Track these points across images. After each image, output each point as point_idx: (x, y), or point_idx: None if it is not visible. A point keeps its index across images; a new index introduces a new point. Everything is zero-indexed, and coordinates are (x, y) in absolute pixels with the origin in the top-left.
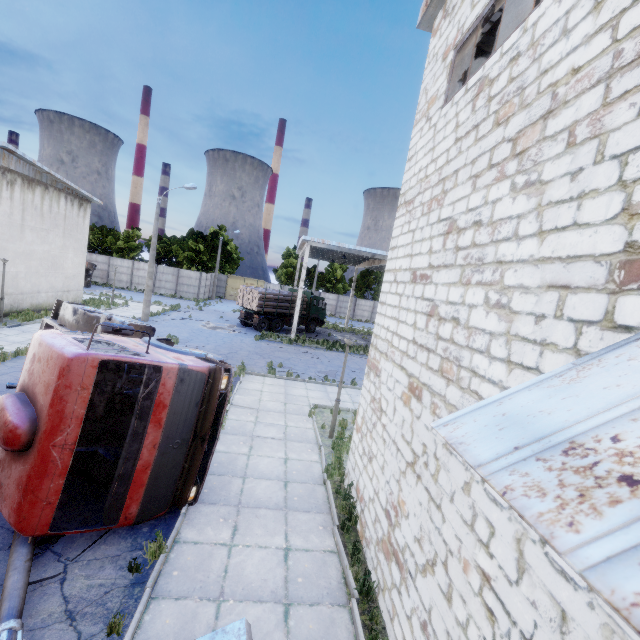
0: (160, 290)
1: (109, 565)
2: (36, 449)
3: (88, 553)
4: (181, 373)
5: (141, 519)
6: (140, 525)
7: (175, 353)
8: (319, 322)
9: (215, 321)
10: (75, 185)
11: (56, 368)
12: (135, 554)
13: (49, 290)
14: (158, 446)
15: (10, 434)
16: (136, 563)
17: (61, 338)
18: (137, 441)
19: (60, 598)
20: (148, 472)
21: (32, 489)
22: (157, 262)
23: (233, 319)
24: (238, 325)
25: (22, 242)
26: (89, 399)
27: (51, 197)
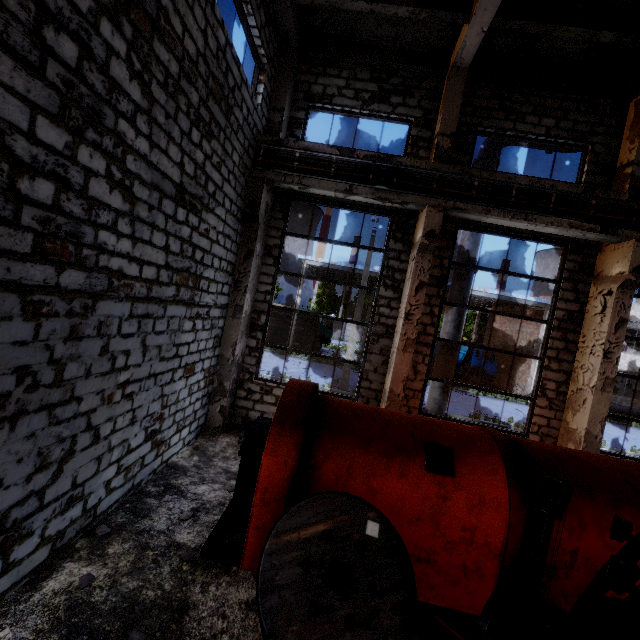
0: None
1: None
2: None
3: None
4: None
5: None
6: None
7: None
8: (325, 340)
9: None
10: None
11: None
12: None
13: None
14: None
15: None
16: None
17: None
18: None
19: None
20: None
21: None
22: None
23: None
24: None
25: None
26: None
27: None
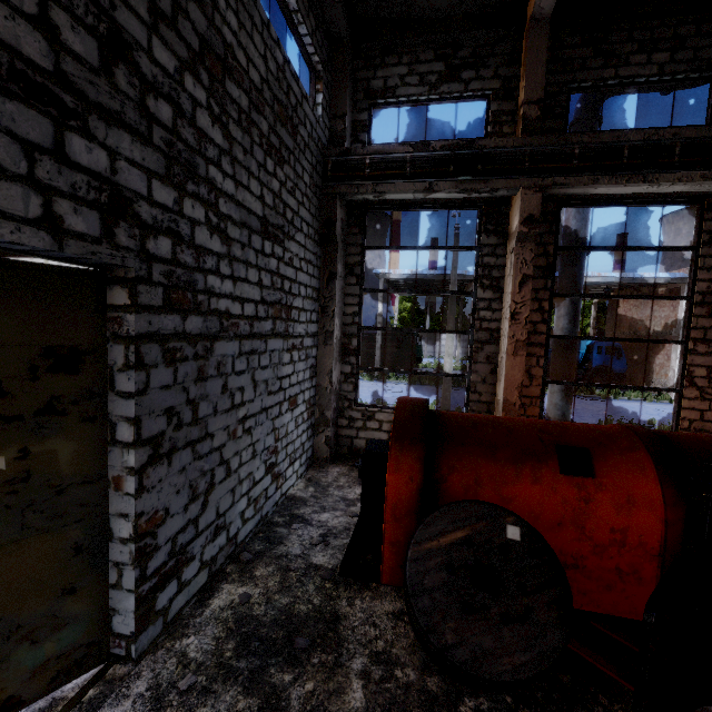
0: None
1: None
2: None
3: None
4: None
5: None
6: None
7: None
8: (415, 360)
9: None
10: None
11: None
12: None
13: None
14: None
15: None
16: None
17: None
18: None
19: None
20: None
21: None
22: None
23: None
24: None
25: None
26: None
27: None
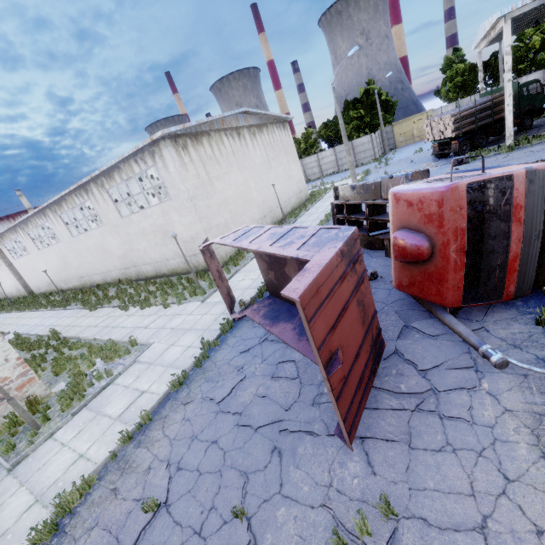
0: (343, 167)
1: (513, 323)
2: (438, 257)
3: (487, 318)
4: (528, 175)
5: (517, 295)
6: (511, 301)
7: (493, 169)
8: (536, 113)
9: (408, 167)
10: (277, 114)
11: (433, 202)
12: (528, 317)
13: (293, 195)
14: (521, 240)
15: (419, 251)
16: (541, 319)
17: (415, 186)
18: (503, 239)
19: (496, 338)
20: (517, 261)
21: (445, 280)
22: (331, 146)
23: (423, 159)
24: (434, 161)
25: (272, 170)
26: (465, 215)
27: (270, 131)
